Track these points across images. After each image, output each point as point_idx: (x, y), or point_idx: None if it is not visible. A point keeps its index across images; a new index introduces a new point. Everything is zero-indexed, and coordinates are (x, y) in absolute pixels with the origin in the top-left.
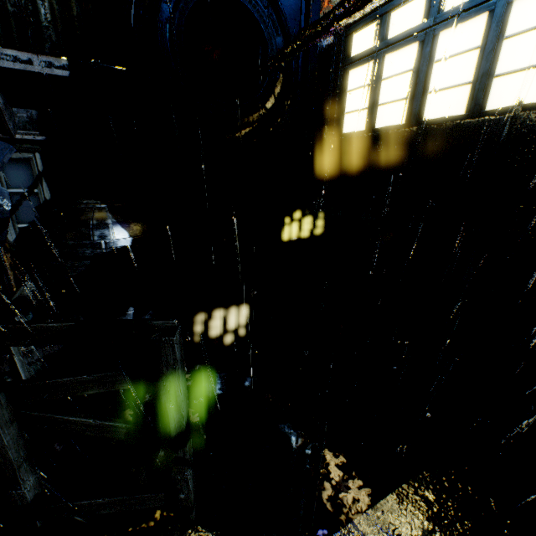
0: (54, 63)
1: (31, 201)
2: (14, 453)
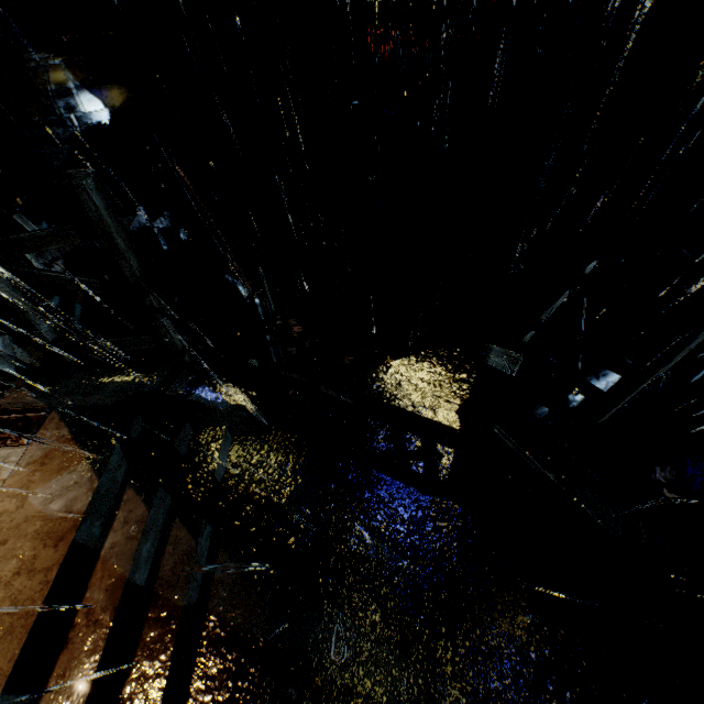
0: None
1: None
2: (16, 300)
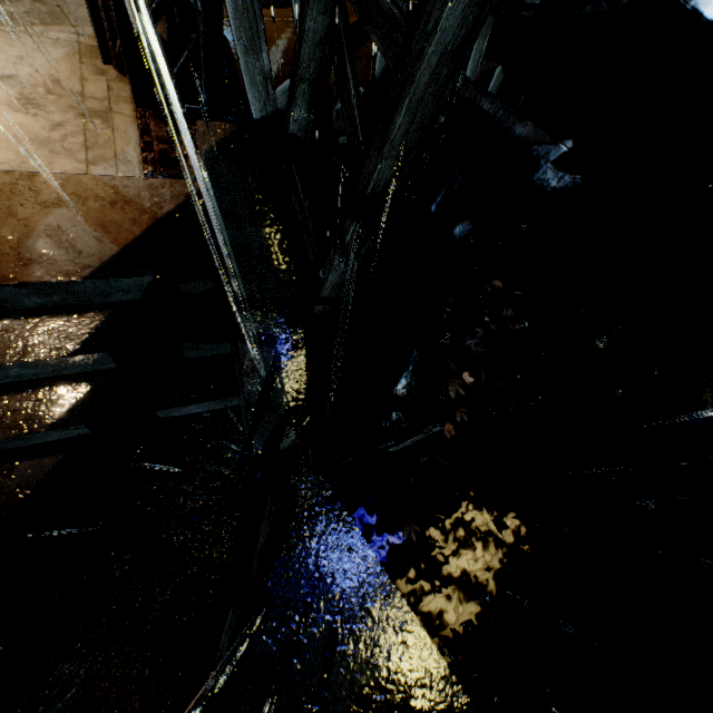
0: None
1: None
2: (306, 56)
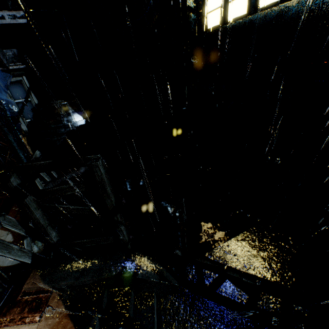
0: (16, 15)
1: (28, 106)
2: (43, 221)
